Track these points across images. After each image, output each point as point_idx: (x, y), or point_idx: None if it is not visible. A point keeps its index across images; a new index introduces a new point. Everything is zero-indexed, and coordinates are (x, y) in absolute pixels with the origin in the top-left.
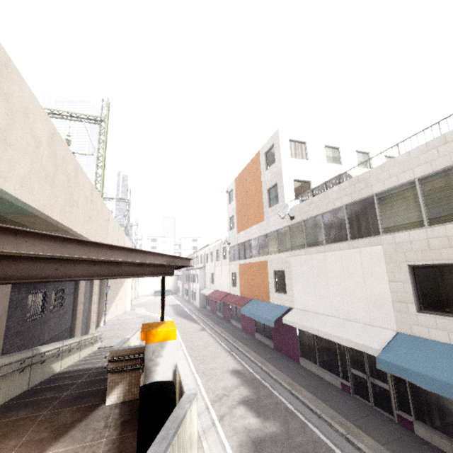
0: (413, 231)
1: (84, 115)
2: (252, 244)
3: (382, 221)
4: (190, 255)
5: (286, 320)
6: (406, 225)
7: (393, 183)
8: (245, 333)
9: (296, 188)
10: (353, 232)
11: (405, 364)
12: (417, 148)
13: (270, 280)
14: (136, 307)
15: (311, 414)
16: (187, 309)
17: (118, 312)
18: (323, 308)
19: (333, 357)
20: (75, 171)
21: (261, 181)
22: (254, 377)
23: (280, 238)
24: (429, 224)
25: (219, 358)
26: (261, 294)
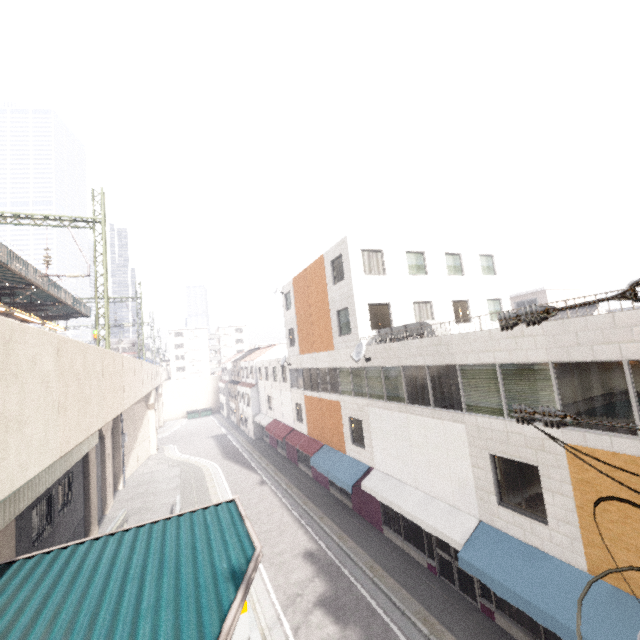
0: (494, 420)
1: (68, 217)
2: (320, 374)
3: (465, 397)
4: (235, 362)
5: (365, 487)
6: (488, 409)
7: (475, 360)
8: (318, 485)
9: (372, 314)
10: (436, 399)
11: (484, 566)
12: (497, 331)
13: (345, 428)
14: (164, 445)
15: (395, 610)
16: (238, 443)
17: (140, 460)
18: (406, 476)
19: (418, 532)
20: (83, 359)
21: (328, 297)
22: (331, 561)
23: (355, 379)
24: (508, 415)
25: (287, 533)
26: (335, 441)
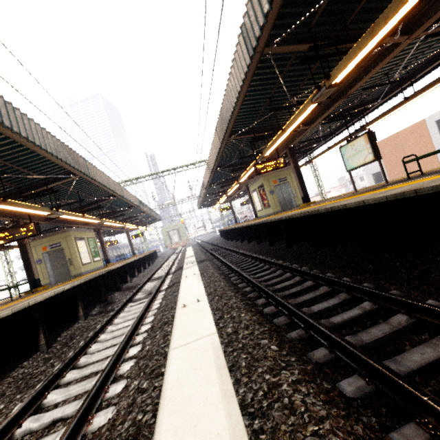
0: None
1: None
2: None
3: None
4: None
5: None
6: None
7: None
8: None
9: None
10: None
11: None
12: None
13: None
14: None
15: None
16: None
17: None
18: None
19: None
20: None
21: (432, 143)
22: None
23: None
24: None
25: None
26: None
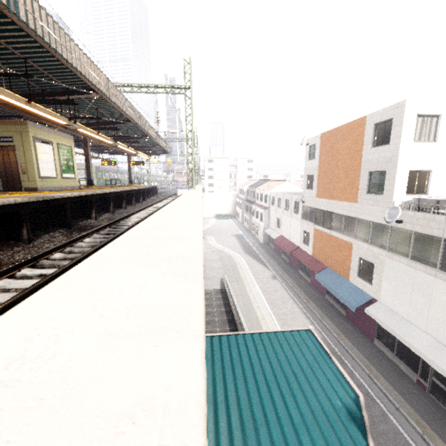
0: None
1: (169, 85)
2: (335, 217)
3: None
4: (251, 188)
5: (369, 313)
6: None
7: None
8: (315, 290)
9: (409, 180)
10: None
11: None
12: None
13: (353, 263)
14: (206, 235)
15: (389, 404)
16: (252, 244)
17: None
18: (415, 320)
19: (413, 358)
20: None
21: (361, 157)
22: (333, 350)
23: (375, 232)
24: None
25: (298, 320)
26: (339, 268)
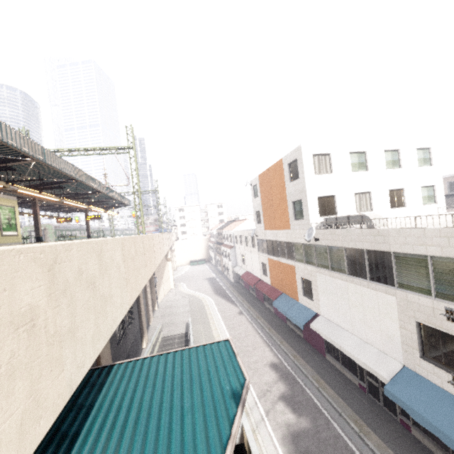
0: (422, 297)
1: (113, 147)
2: (279, 245)
3: (397, 277)
4: (219, 230)
5: (313, 328)
6: (417, 288)
7: (409, 251)
8: (278, 318)
9: (320, 205)
10: (372, 275)
11: (405, 399)
12: (431, 230)
13: (298, 284)
14: (178, 282)
15: (334, 411)
16: (223, 285)
17: (165, 292)
18: (345, 325)
19: (352, 362)
20: (134, 247)
21: (285, 191)
22: (288, 372)
23: (306, 252)
24: (436, 295)
25: (259, 349)
26: (290, 292)
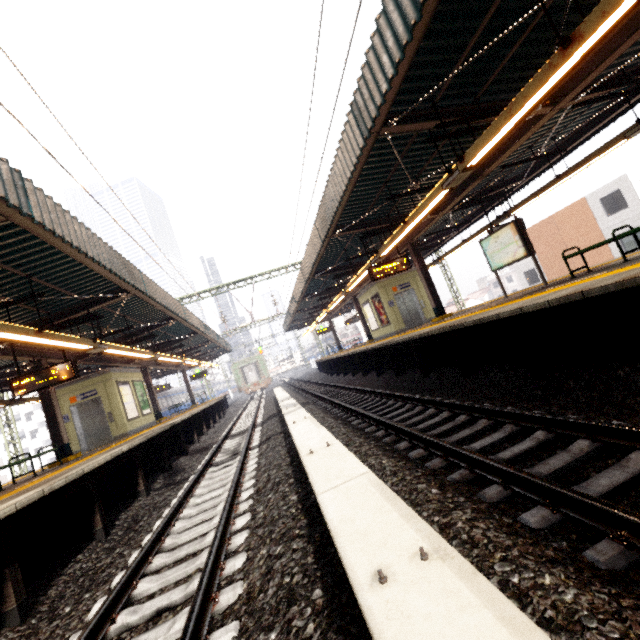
0: None
1: None
2: None
3: None
4: None
5: None
6: None
7: None
8: None
9: None
10: None
11: None
12: None
13: None
14: None
15: None
16: None
17: None
18: None
19: None
20: None
21: (599, 228)
22: None
23: None
24: None
25: None
26: None
